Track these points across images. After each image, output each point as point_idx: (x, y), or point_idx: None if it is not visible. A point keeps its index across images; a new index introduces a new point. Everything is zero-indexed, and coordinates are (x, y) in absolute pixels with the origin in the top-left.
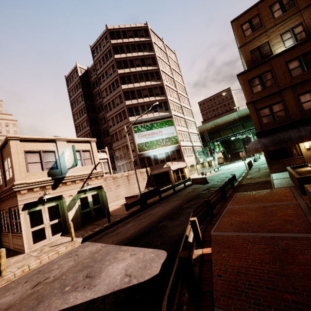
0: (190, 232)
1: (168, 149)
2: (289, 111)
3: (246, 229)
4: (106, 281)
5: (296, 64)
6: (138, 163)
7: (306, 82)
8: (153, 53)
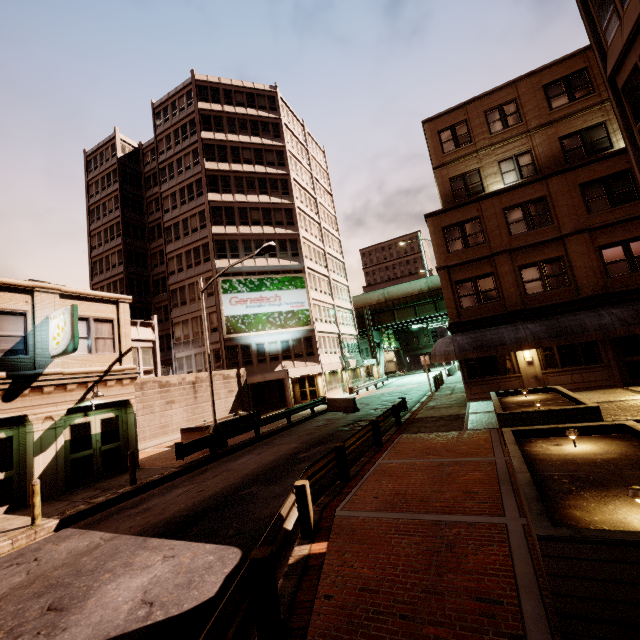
0: (294, 509)
1: (289, 335)
2: (504, 293)
3: (399, 505)
4: (94, 617)
5: (519, 215)
6: (223, 357)
7: (531, 248)
8: (282, 144)
